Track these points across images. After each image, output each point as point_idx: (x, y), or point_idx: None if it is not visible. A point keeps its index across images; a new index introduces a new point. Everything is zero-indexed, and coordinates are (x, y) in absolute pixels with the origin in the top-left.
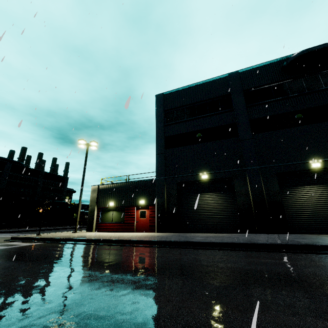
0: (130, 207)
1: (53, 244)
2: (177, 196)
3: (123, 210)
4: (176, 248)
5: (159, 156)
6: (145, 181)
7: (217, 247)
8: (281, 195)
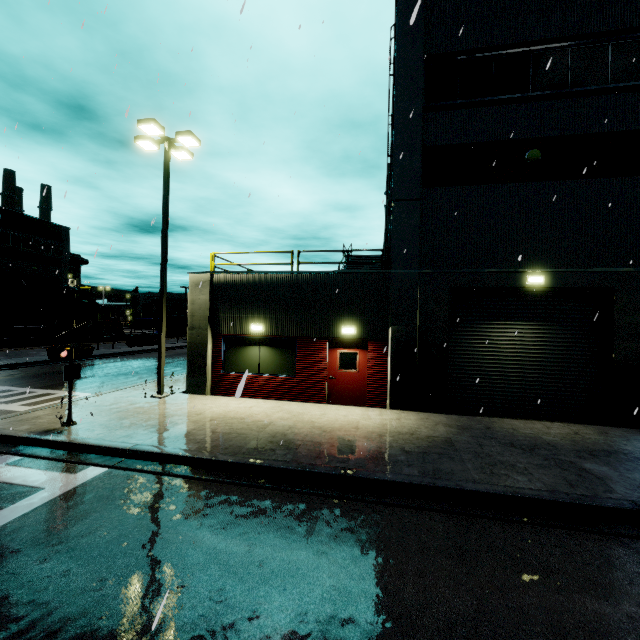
0: (313, 340)
1: (154, 482)
2: (448, 322)
3: (291, 347)
4: (628, 540)
5: (403, 205)
6: (357, 274)
7: None
8: None
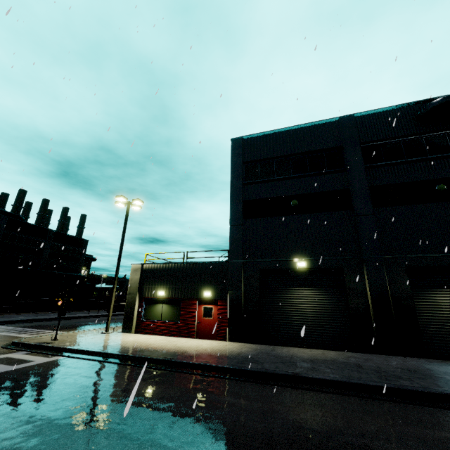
0: (190, 300)
1: (82, 361)
2: (260, 288)
3: (179, 304)
4: (278, 387)
5: (234, 228)
6: (213, 263)
7: (342, 390)
8: (413, 299)
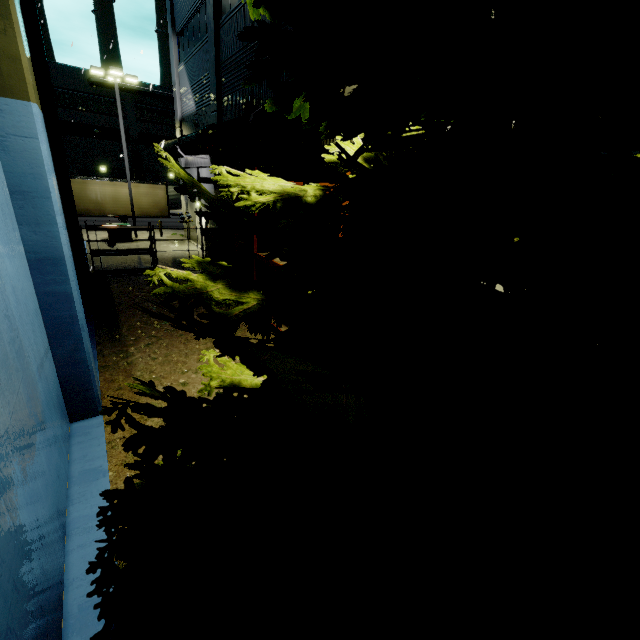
0: None
1: None
2: None
3: None
4: None
5: None
6: None
7: None
8: None
